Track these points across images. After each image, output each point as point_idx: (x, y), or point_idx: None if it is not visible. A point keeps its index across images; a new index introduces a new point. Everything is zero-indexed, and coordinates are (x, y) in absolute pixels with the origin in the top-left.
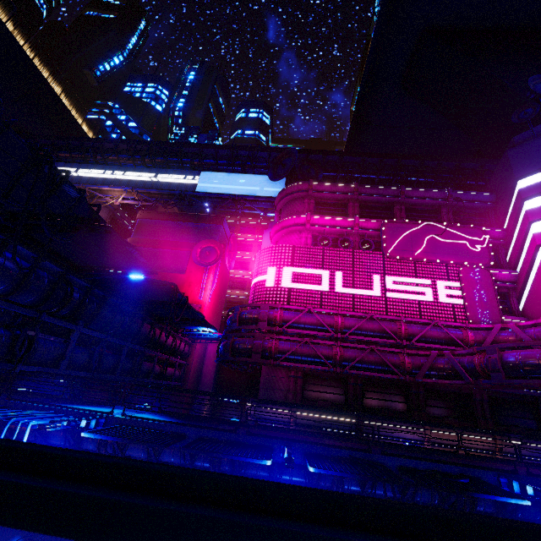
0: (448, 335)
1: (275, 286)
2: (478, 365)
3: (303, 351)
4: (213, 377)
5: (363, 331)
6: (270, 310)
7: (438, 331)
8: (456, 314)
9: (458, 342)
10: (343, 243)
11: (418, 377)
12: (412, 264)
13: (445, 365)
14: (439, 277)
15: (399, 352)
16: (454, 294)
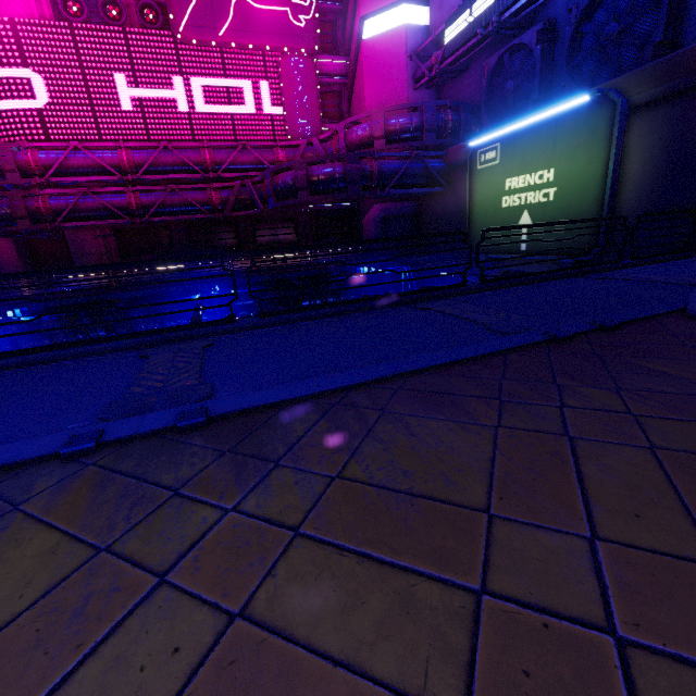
0: (260, 159)
1: (12, 108)
2: (265, 192)
3: (88, 205)
4: (17, 255)
5: (162, 168)
6: (17, 153)
7: (249, 156)
8: (276, 130)
9: (269, 167)
10: (109, 11)
11: (226, 212)
12: (217, 53)
13: (250, 195)
14: (255, 75)
15: (209, 188)
16: (273, 101)
